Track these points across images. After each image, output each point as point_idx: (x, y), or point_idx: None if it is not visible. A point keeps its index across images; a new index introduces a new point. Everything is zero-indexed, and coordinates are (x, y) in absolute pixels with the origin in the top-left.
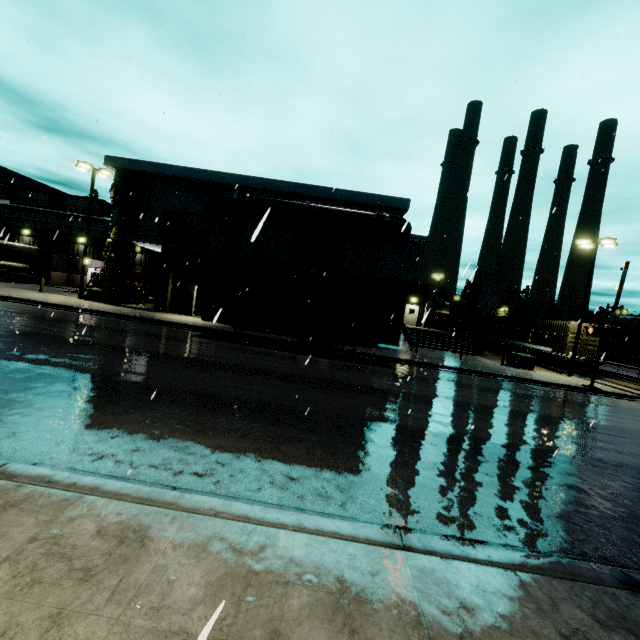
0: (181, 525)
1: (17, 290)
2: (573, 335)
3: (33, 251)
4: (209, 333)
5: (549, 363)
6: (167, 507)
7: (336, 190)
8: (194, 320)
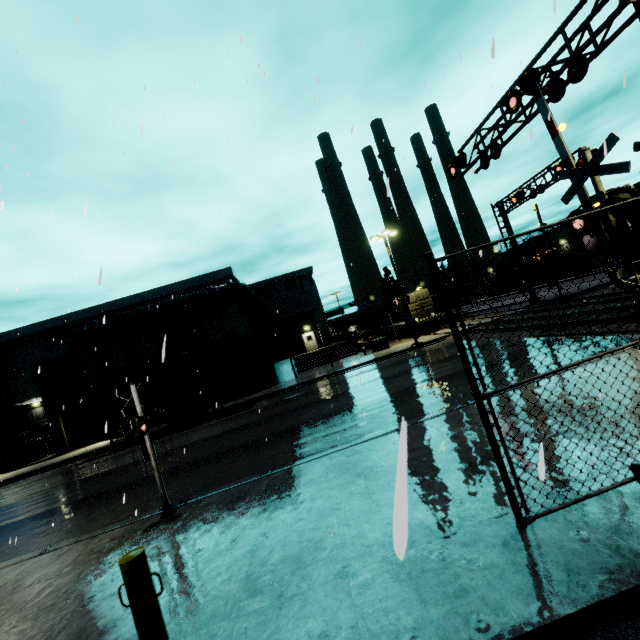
0: None
1: None
2: (411, 305)
3: None
4: (99, 454)
5: (410, 333)
6: None
7: (169, 286)
8: (92, 447)
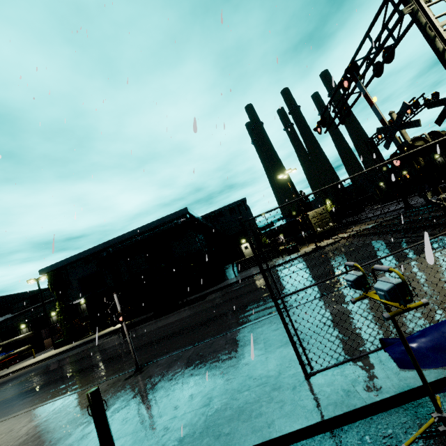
0: (10, 420)
1: (21, 364)
2: (313, 219)
3: (30, 335)
4: (116, 332)
5: (315, 239)
6: (9, 418)
7: (151, 223)
8: (113, 328)
